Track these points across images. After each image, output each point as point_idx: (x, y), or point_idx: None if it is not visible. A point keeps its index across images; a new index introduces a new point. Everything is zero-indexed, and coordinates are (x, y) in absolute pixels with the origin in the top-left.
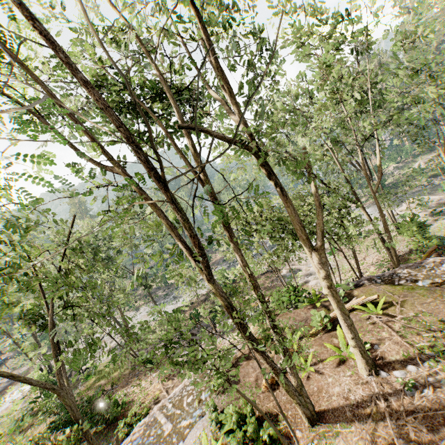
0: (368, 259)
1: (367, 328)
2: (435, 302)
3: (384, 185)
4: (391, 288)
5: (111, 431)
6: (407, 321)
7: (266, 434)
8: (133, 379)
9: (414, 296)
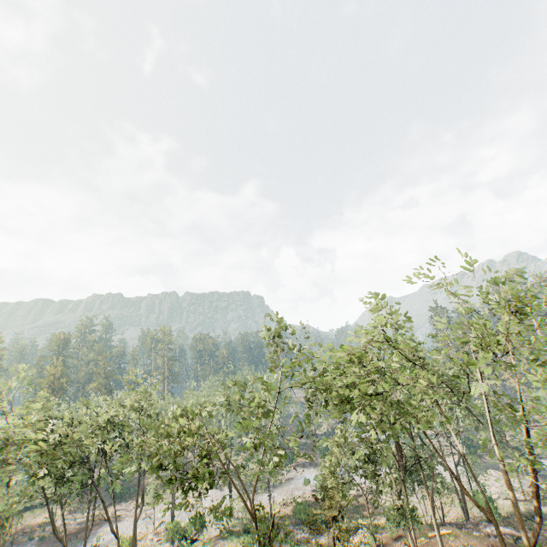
0: (451, 513)
1: (445, 543)
2: (477, 541)
3: (471, 444)
4: (460, 530)
5: None
6: (463, 545)
7: None
8: None
9: (469, 536)
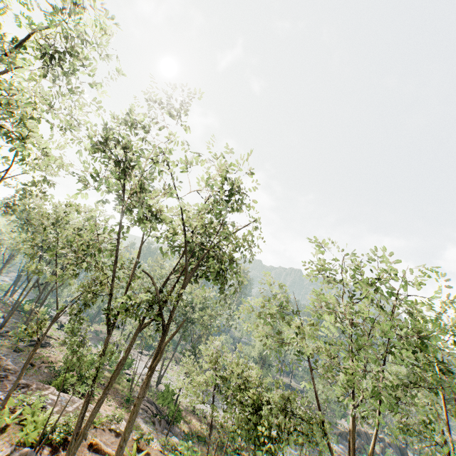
0: None
1: None
2: None
3: None
4: None
5: (75, 396)
6: None
7: (55, 434)
8: (113, 396)
9: None
